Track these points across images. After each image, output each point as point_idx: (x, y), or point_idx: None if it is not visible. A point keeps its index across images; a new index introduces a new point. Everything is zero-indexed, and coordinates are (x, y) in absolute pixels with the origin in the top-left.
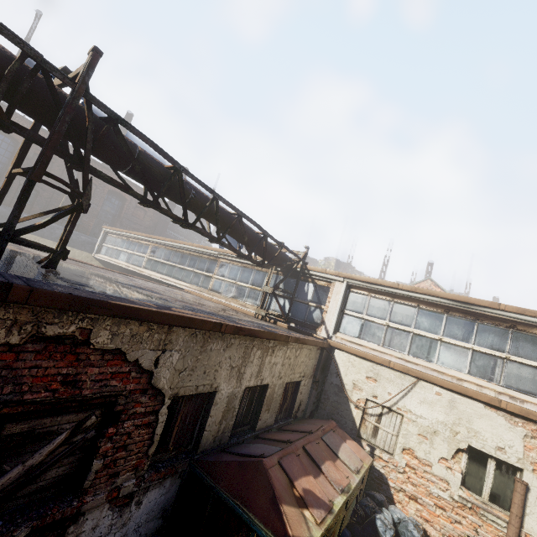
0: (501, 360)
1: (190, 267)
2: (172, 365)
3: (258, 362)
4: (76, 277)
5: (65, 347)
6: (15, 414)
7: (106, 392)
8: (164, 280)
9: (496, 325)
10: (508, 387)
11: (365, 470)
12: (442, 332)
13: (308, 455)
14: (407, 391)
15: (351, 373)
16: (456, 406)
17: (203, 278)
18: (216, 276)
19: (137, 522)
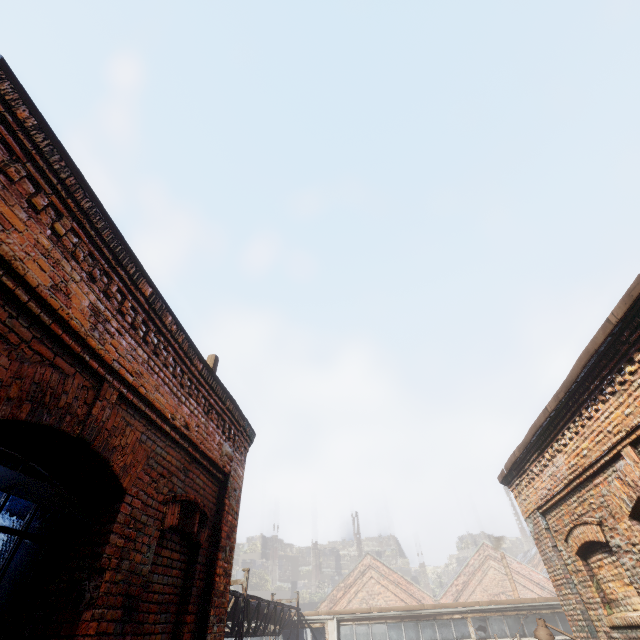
0: None
1: None
2: None
3: None
4: None
5: None
6: None
7: None
8: None
9: (427, 620)
10: None
11: None
12: (405, 639)
13: None
14: None
15: None
16: None
17: None
18: None
19: None
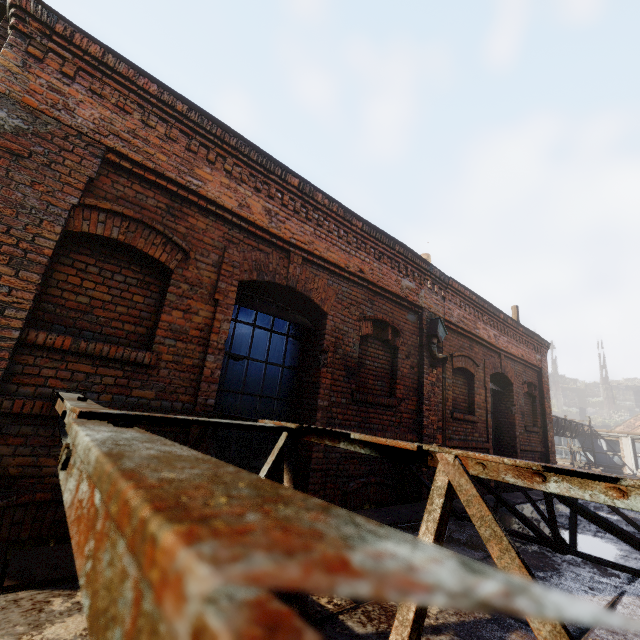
0: None
1: None
2: None
3: None
4: None
5: None
6: None
7: None
8: None
9: None
10: None
11: None
12: None
13: None
14: None
15: None
16: None
17: None
18: None
19: None
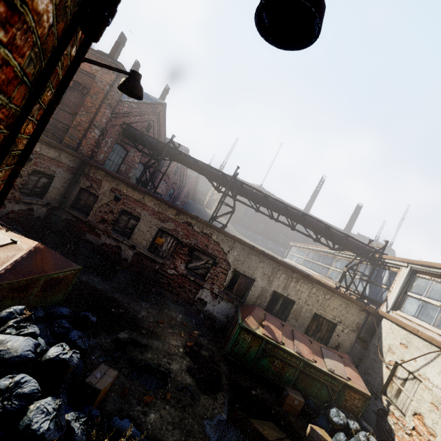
0: None
1: (321, 262)
2: (234, 256)
3: (284, 281)
4: None
5: (207, 237)
6: (197, 250)
7: (214, 254)
8: (307, 271)
9: None
10: None
11: (343, 380)
12: None
13: (292, 333)
14: (430, 360)
15: (389, 338)
16: None
17: (325, 269)
18: (332, 267)
19: (217, 310)
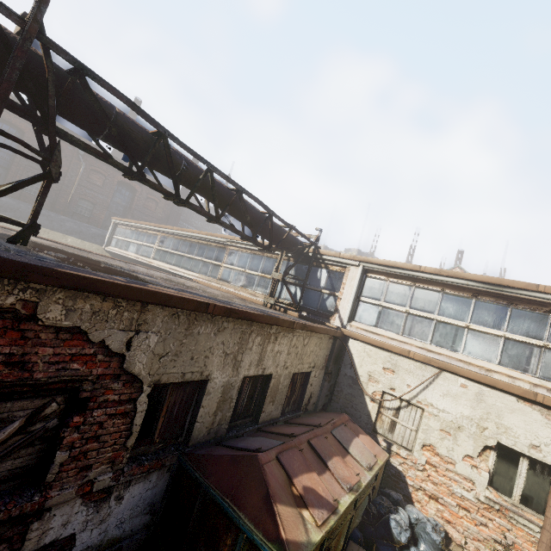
0: (538, 349)
1: (198, 256)
2: (149, 348)
3: (259, 349)
4: (48, 254)
5: (5, 322)
6: None
7: (65, 376)
8: (173, 271)
9: (533, 309)
10: (546, 378)
11: (379, 467)
12: (470, 319)
13: (313, 450)
14: (428, 383)
15: (366, 364)
16: (484, 399)
17: (212, 267)
18: (225, 265)
19: (119, 518)
